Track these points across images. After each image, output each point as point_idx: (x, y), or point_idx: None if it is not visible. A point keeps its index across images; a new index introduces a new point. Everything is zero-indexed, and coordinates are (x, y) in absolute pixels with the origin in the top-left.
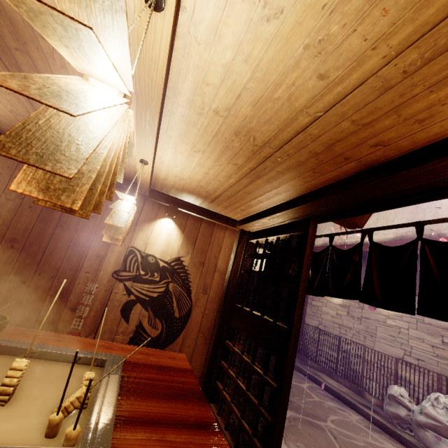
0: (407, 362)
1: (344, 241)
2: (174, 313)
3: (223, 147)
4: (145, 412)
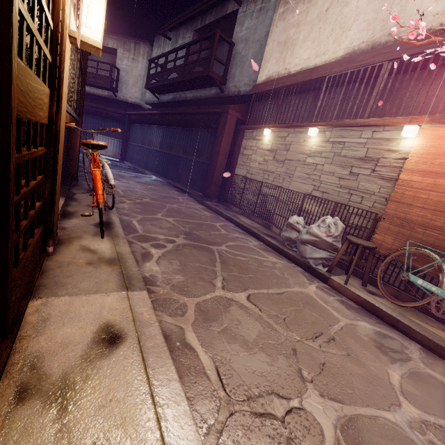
0: (313, 197)
1: (288, 71)
2: None
3: None
4: None
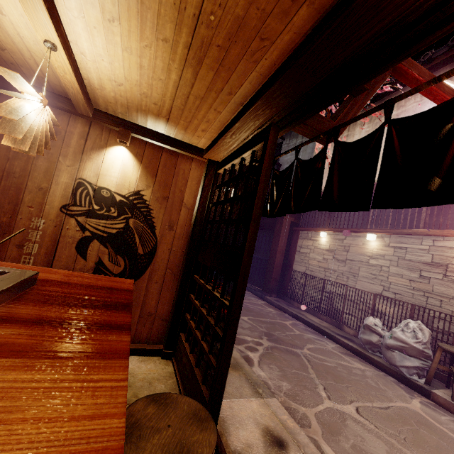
0: (384, 297)
1: None
2: (137, 250)
3: (138, 3)
4: (35, 315)
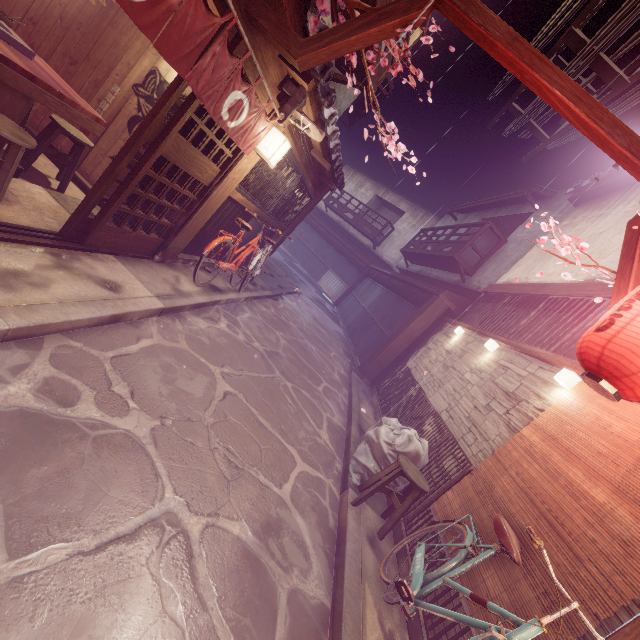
0: (438, 417)
1: (527, 280)
2: None
3: None
4: None
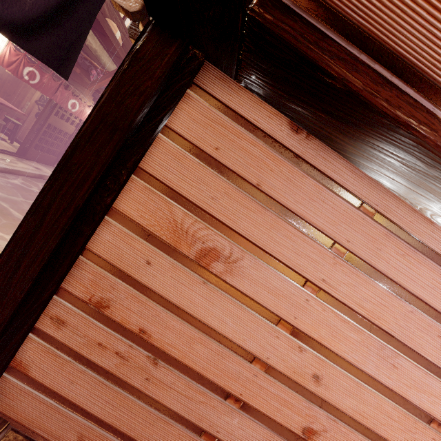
0: None
1: None
2: None
3: None
4: None
